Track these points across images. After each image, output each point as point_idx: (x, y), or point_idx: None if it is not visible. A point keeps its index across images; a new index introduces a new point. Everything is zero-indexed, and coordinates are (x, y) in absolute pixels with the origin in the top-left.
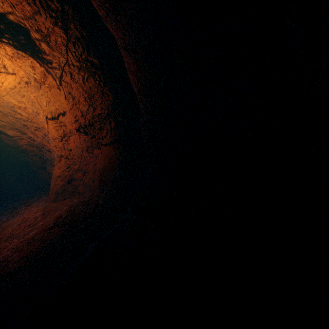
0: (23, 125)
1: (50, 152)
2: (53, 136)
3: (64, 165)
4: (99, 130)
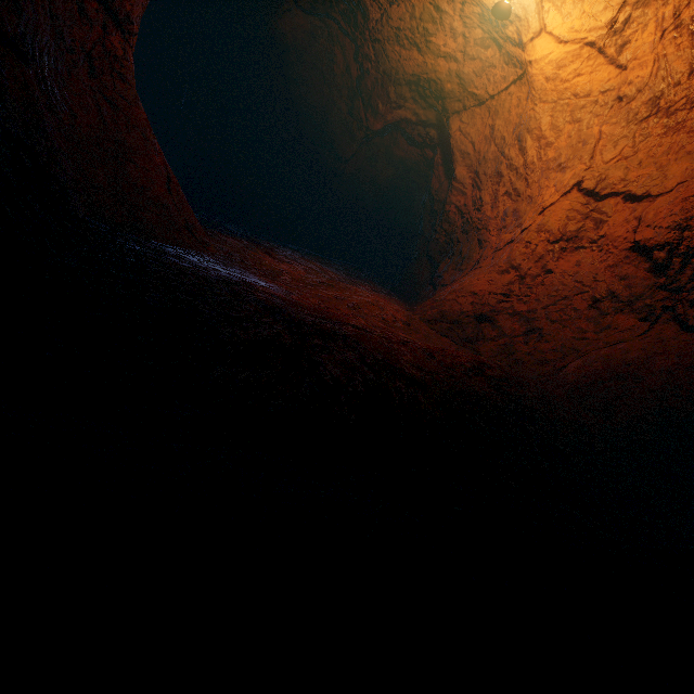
0: (497, 172)
1: (478, 246)
2: (546, 224)
3: (503, 285)
4: None
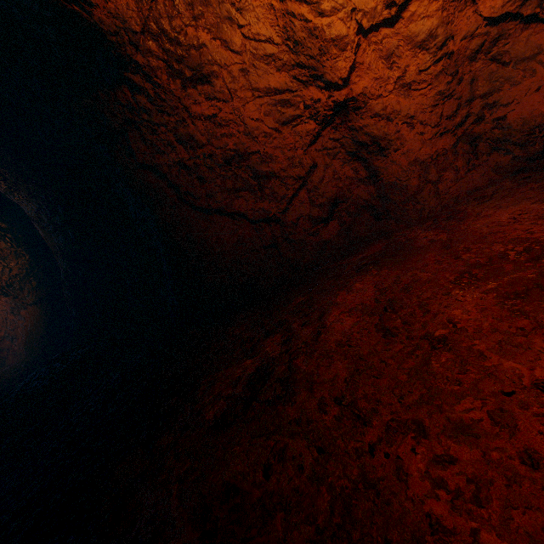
0: None
1: None
2: None
3: None
4: (21, 290)
